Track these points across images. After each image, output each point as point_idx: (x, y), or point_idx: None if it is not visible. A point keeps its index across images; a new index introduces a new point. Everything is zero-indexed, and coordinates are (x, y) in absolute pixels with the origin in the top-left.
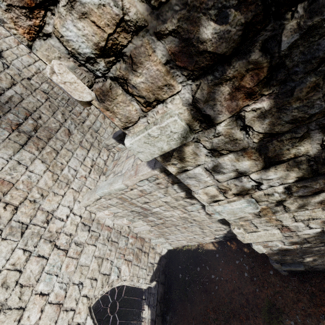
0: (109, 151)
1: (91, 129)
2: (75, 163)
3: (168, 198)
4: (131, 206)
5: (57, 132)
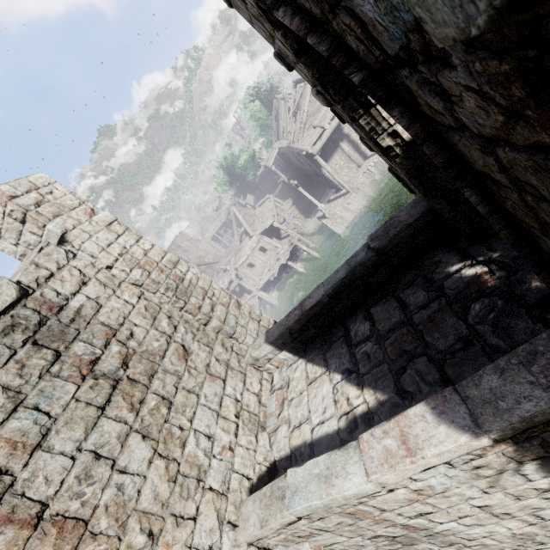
0: (259, 369)
1: (221, 333)
2: (206, 418)
3: (494, 496)
4: (375, 526)
5: (163, 357)
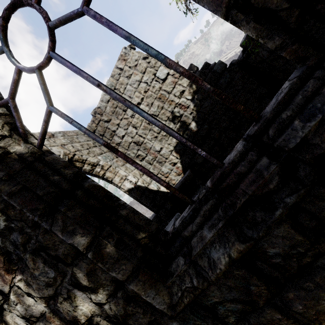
0: None
1: None
2: None
3: None
4: None
5: None
